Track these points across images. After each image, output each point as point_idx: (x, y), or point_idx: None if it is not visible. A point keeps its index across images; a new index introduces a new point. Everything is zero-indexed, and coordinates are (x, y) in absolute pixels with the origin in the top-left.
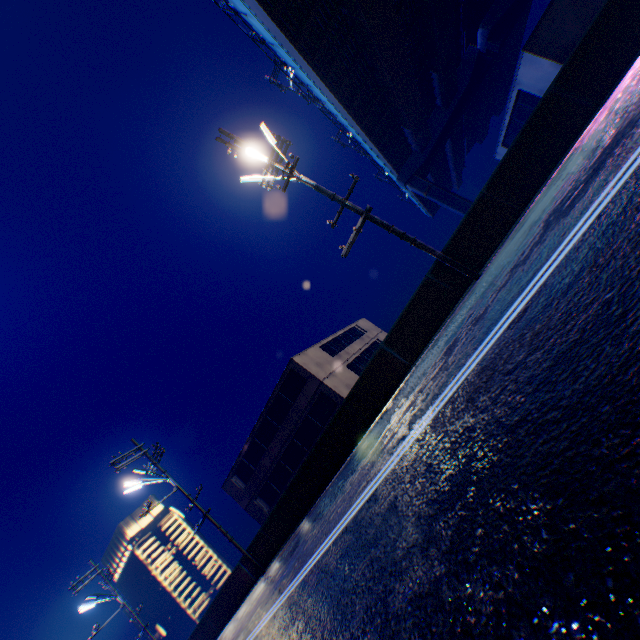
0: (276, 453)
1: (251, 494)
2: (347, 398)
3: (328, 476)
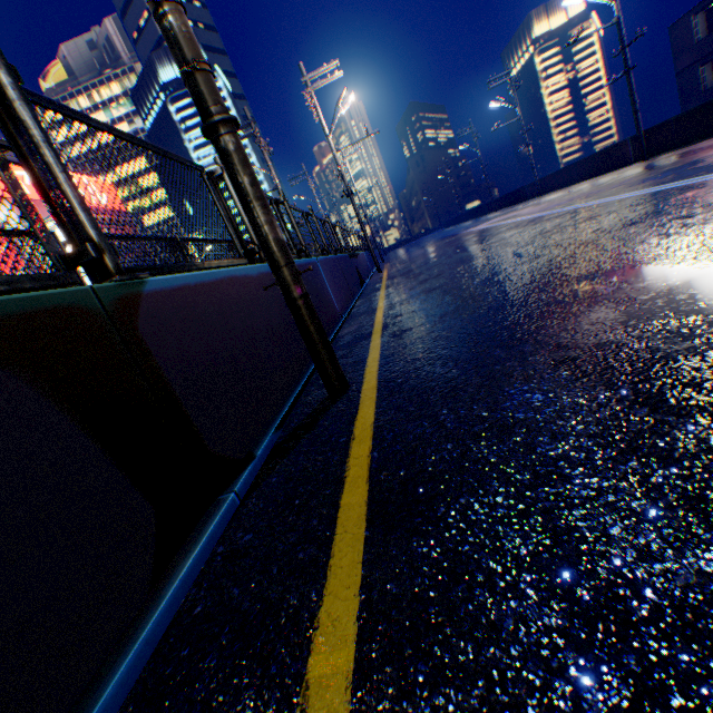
0: None
1: (698, 57)
2: None
3: None
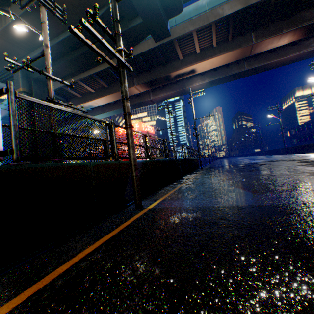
0: (300, 135)
1: (292, 137)
2: (276, 149)
3: (272, 154)
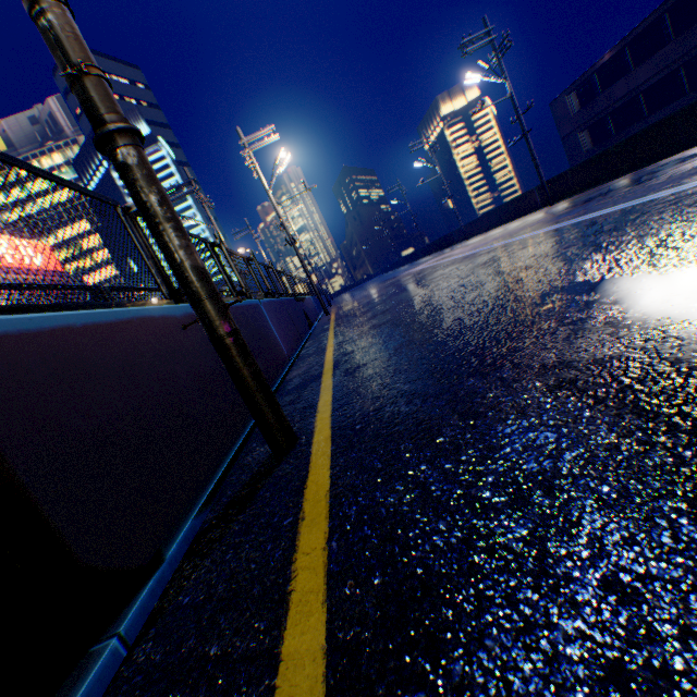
0: (637, 84)
1: (576, 126)
2: None
3: (672, 150)
